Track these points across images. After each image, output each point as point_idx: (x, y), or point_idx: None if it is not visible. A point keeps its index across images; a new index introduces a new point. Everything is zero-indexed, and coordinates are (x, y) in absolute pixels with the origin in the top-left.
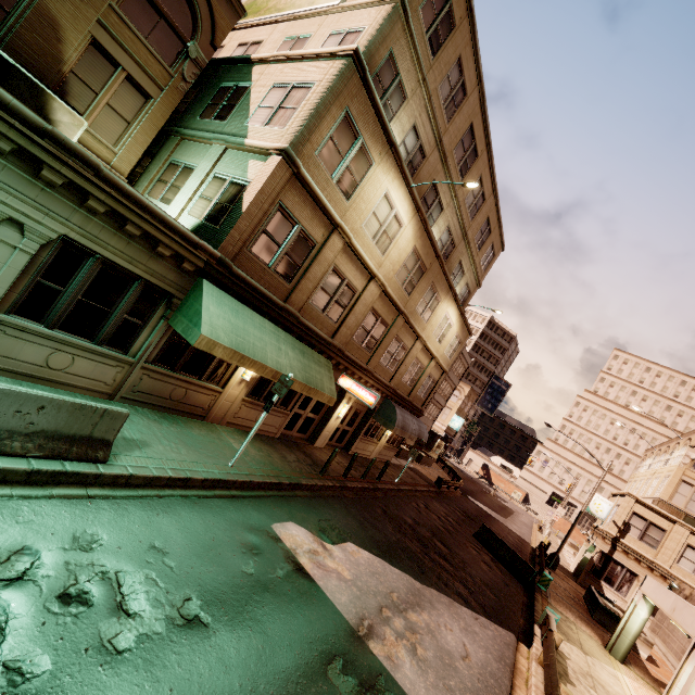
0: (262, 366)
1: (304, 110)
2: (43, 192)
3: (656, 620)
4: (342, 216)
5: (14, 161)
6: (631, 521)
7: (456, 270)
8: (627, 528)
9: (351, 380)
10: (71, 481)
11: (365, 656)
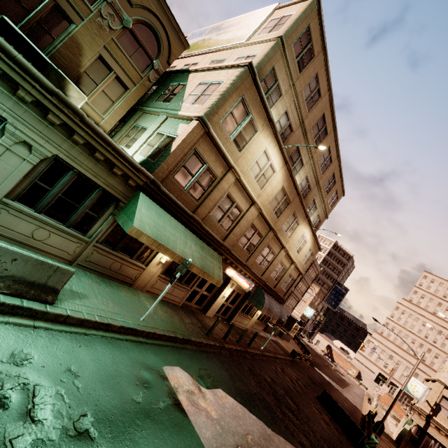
0: (172, 252)
1: (216, 95)
2: (47, 128)
3: None
4: (235, 162)
5: (32, 108)
6: (441, 403)
7: (311, 205)
8: (438, 408)
9: (234, 271)
10: (25, 314)
11: None
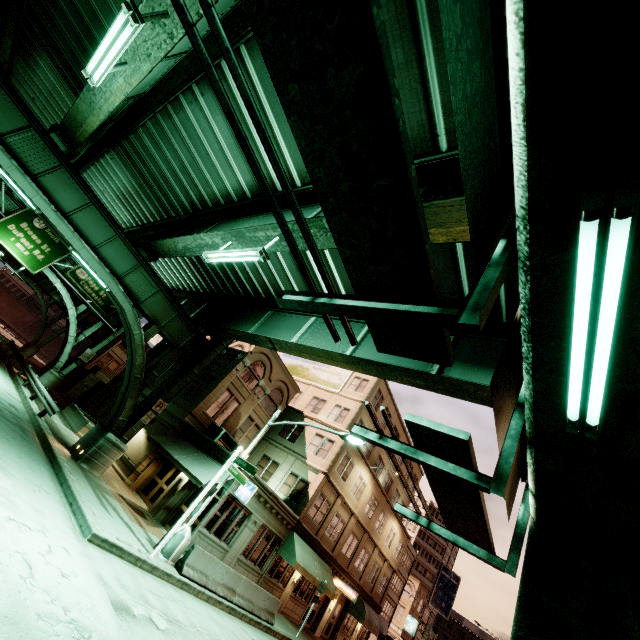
0: (310, 575)
1: (332, 454)
2: (264, 510)
3: None
4: (342, 489)
5: (262, 503)
6: None
7: (395, 494)
8: None
9: (340, 581)
10: (269, 632)
11: None
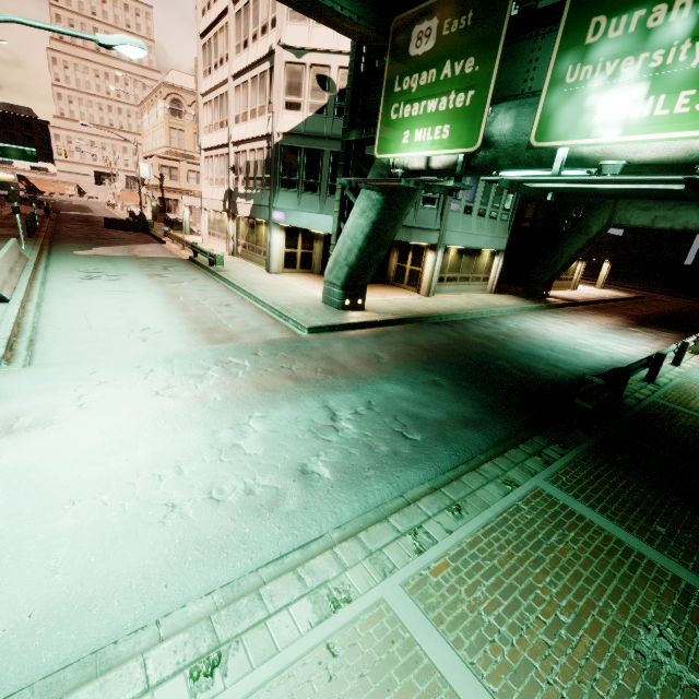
0: None
1: None
2: None
3: (194, 216)
4: None
5: None
6: (163, 172)
7: None
8: (163, 177)
9: None
10: (36, 267)
11: (142, 257)
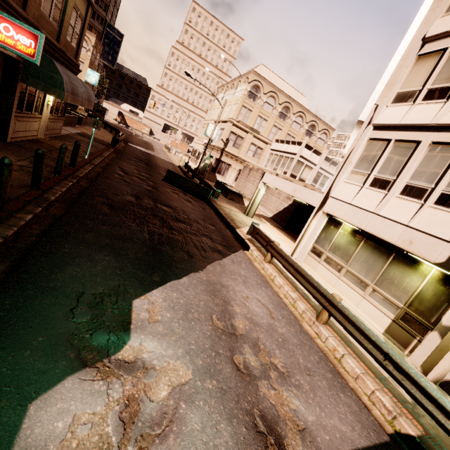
0: None
1: None
2: None
3: (237, 183)
4: None
5: None
6: (230, 137)
7: None
8: (228, 142)
9: None
10: None
11: None
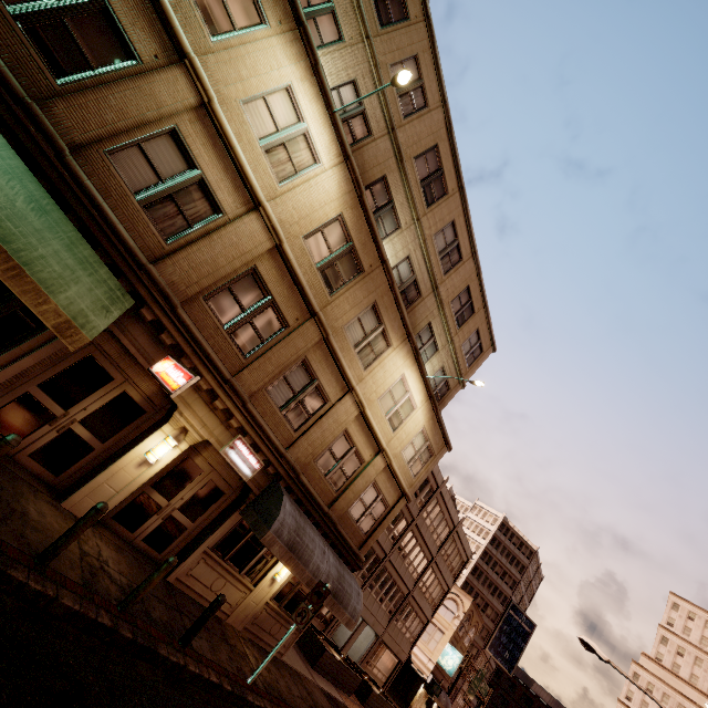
0: None
1: None
2: None
3: None
4: (200, 55)
5: None
6: None
7: (425, 336)
8: None
9: (172, 361)
10: None
11: None
